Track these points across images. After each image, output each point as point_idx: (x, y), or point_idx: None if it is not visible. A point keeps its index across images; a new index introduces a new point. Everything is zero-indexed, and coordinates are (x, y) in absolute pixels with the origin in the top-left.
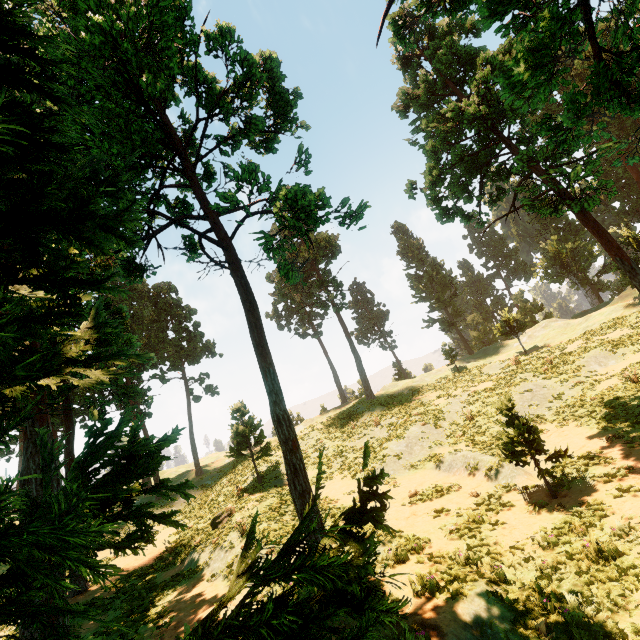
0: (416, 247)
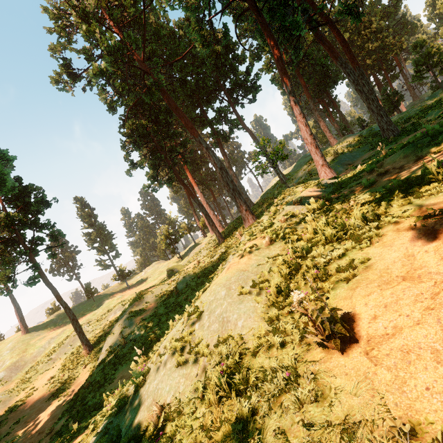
0: (89, 215)
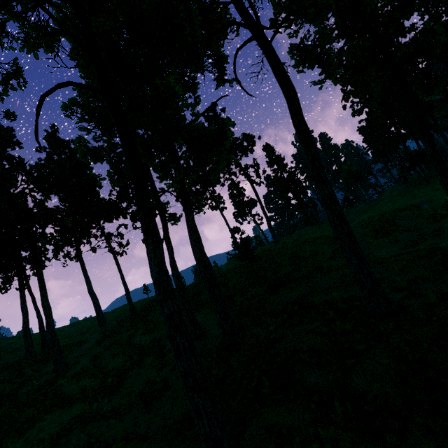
0: (280, 159)
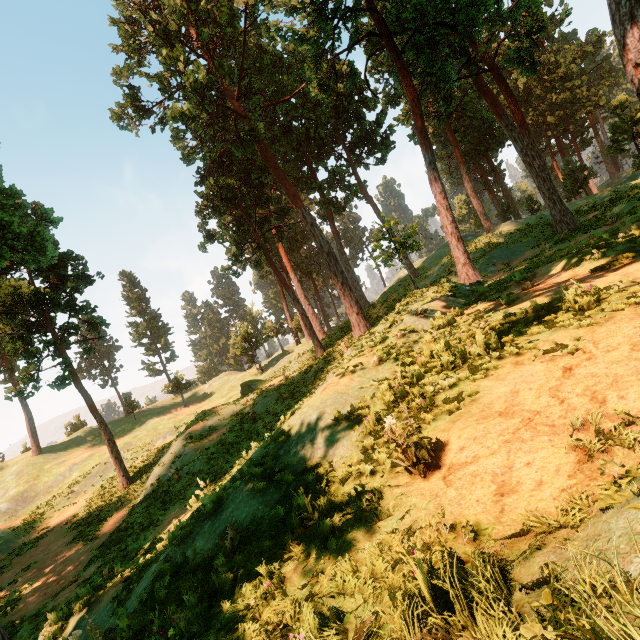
0: (139, 298)
